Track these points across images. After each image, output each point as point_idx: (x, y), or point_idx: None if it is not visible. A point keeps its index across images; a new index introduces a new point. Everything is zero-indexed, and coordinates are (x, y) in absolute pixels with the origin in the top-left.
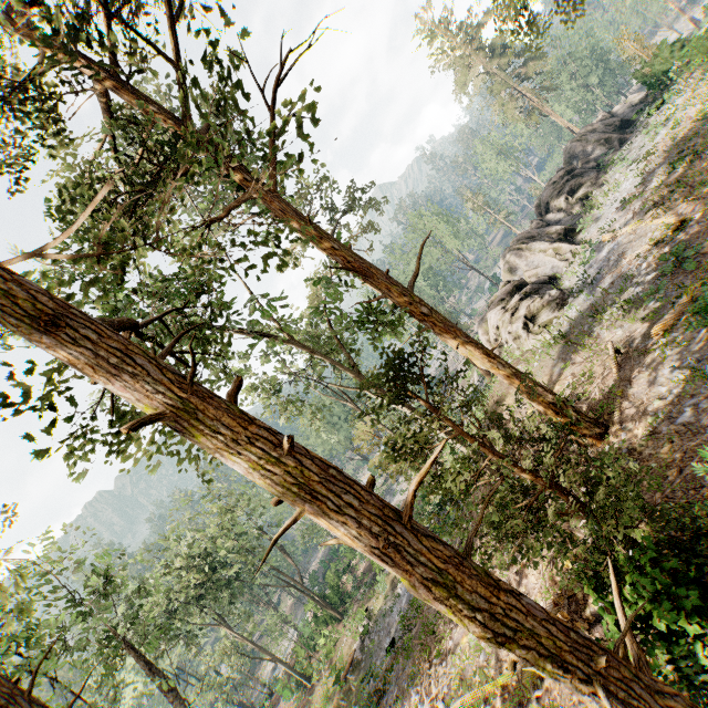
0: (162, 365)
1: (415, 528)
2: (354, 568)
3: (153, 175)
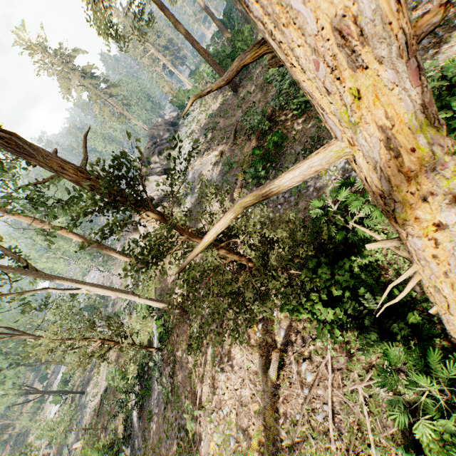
0: None
1: None
2: None
3: None
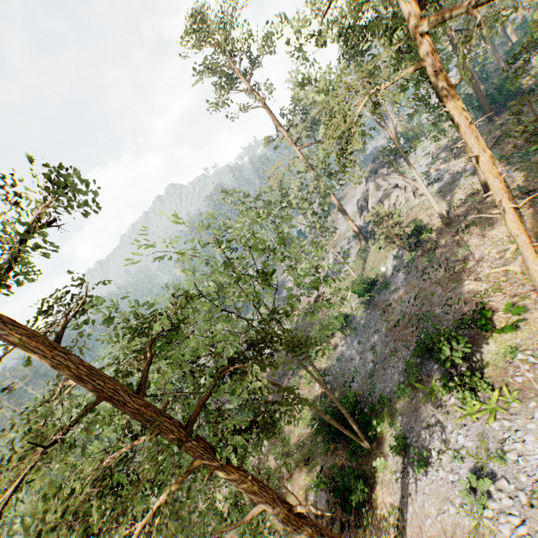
0: None
1: None
2: None
3: None
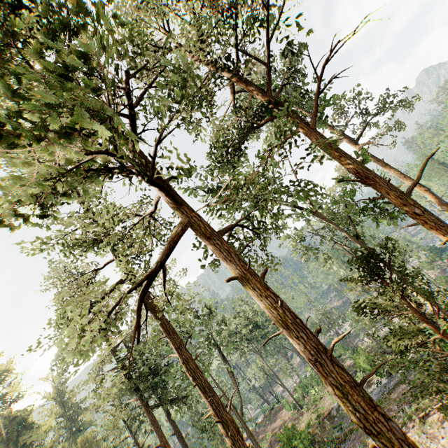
0: (237, 260)
1: (331, 361)
2: (343, 360)
3: (248, 128)
